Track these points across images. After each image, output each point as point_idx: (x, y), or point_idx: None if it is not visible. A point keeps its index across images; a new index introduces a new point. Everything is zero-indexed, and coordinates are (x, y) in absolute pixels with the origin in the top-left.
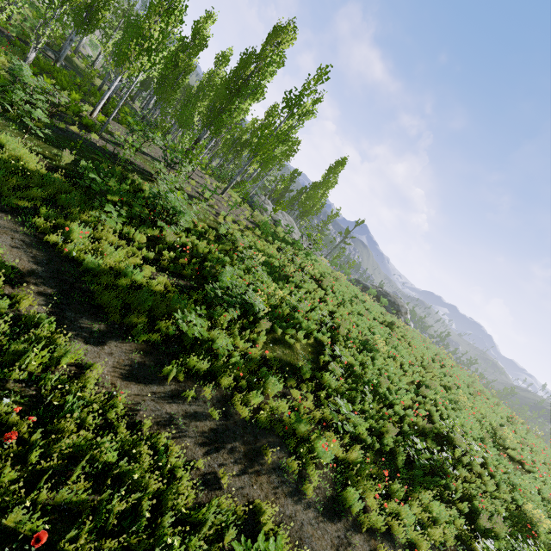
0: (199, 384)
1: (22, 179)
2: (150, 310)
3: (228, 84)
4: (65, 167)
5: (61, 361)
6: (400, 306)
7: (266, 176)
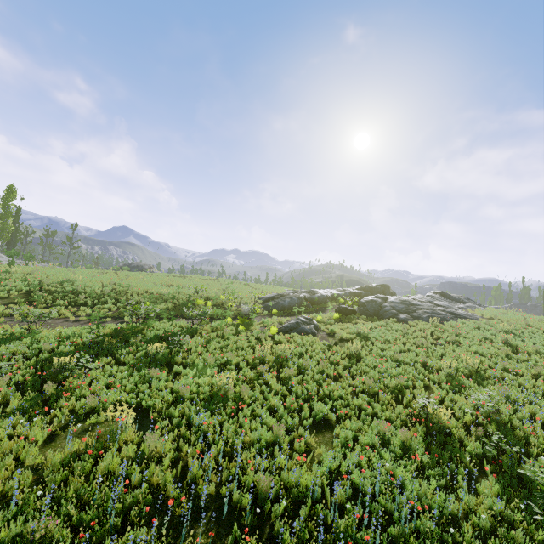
0: None
1: None
2: None
3: None
4: None
5: None
6: (143, 265)
7: None
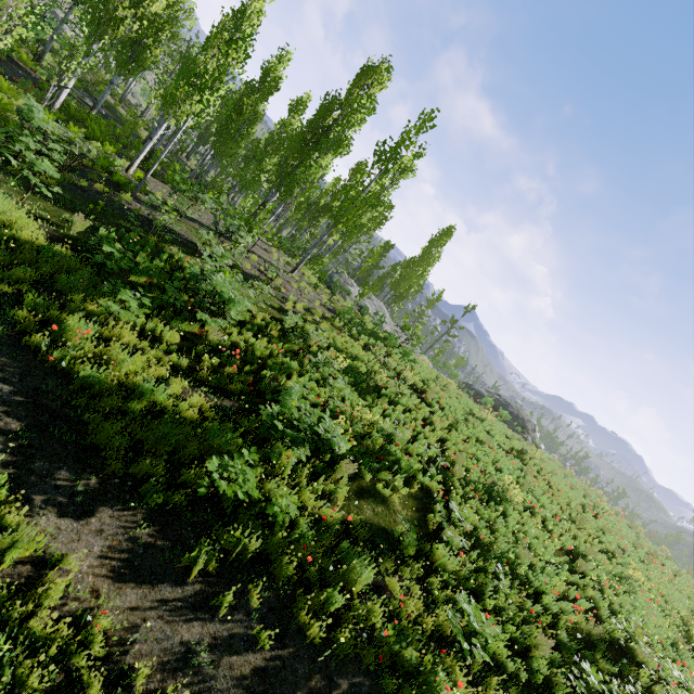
0: (241, 578)
1: (8, 253)
2: (173, 450)
3: (304, 135)
4: (77, 237)
5: (6, 556)
6: (526, 420)
7: (349, 249)
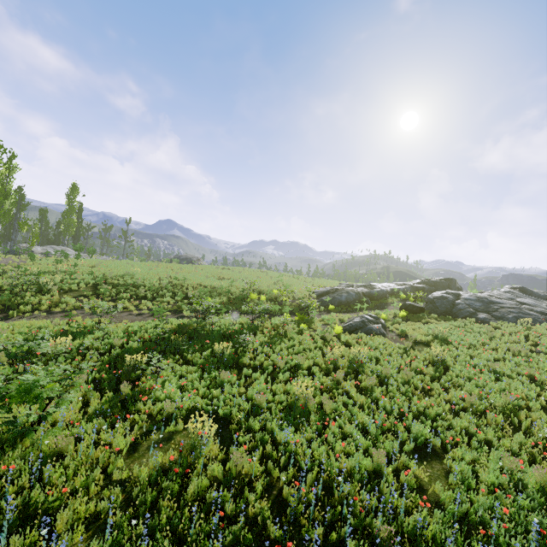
0: (31, 313)
1: None
2: None
3: None
4: None
5: None
6: (192, 257)
7: (14, 228)
